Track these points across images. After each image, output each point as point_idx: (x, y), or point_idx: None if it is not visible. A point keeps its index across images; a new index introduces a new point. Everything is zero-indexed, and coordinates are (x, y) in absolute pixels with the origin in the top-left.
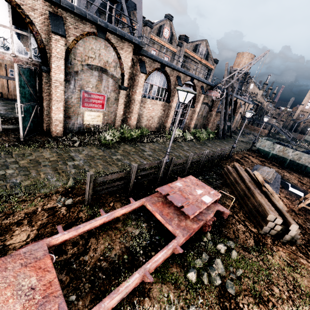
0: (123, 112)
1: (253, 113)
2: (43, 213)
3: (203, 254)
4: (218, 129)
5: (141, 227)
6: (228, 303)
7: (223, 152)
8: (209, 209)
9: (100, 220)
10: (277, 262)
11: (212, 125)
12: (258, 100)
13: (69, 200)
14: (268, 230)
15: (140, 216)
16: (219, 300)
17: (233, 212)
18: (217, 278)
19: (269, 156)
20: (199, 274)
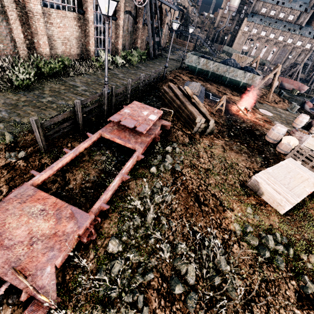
0: (23, 35)
1: (179, 23)
2: (0, 171)
3: (158, 156)
4: (148, 47)
5: (106, 154)
6: (177, 175)
7: (157, 74)
8: (156, 125)
9: (69, 157)
10: (202, 146)
11: (142, 43)
12: (183, 4)
13: (21, 153)
14: (197, 129)
15: (101, 146)
16: (172, 175)
17: (173, 124)
18: (169, 165)
19: (196, 72)
20: (158, 168)
